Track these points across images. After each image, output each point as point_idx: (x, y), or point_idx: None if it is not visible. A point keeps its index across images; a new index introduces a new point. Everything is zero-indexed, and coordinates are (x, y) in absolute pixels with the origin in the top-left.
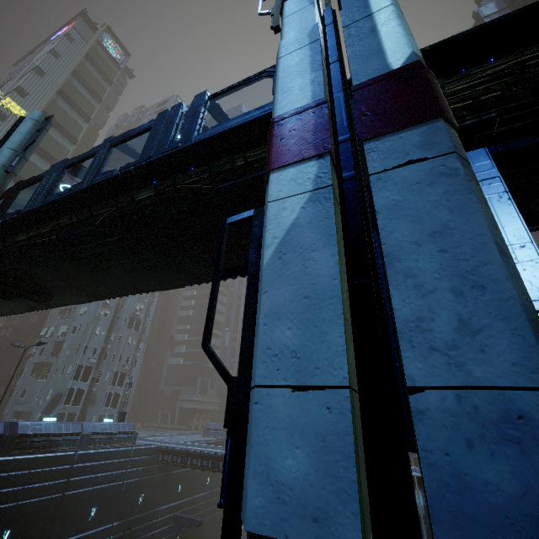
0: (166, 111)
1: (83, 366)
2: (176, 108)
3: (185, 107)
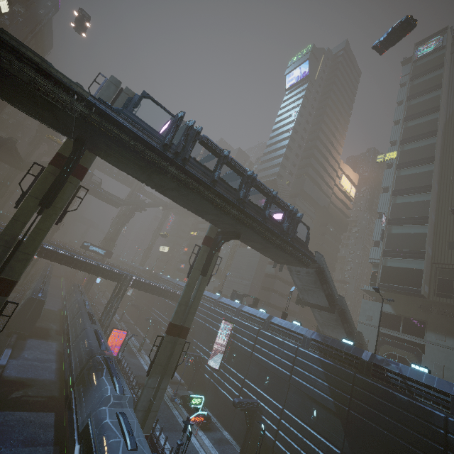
0: None
1: None
2: None
3: None
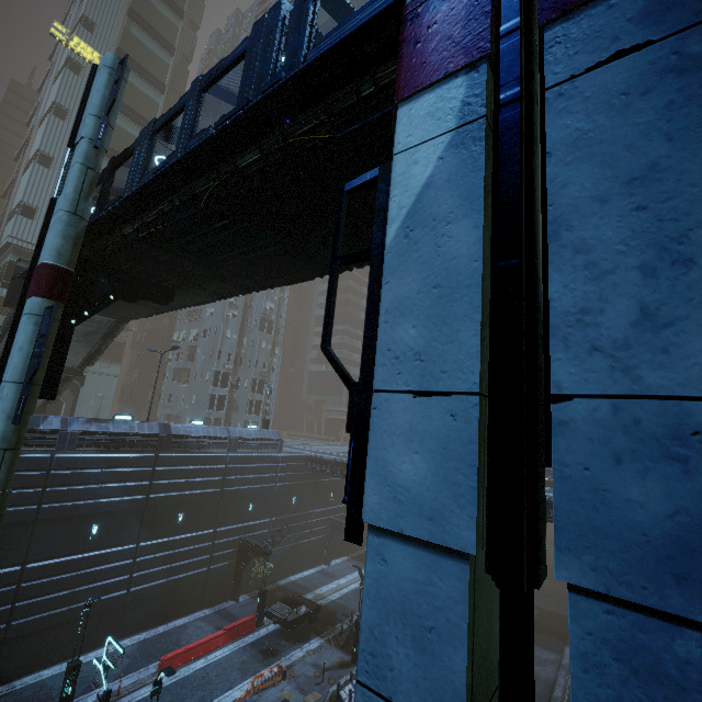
0: (262, 19)
1: (220, 372)
2: (275, 10)
3: (288, 5)
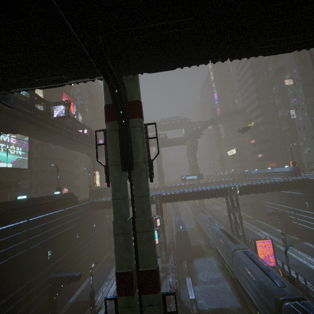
0: None
1: None
2: None
3: None
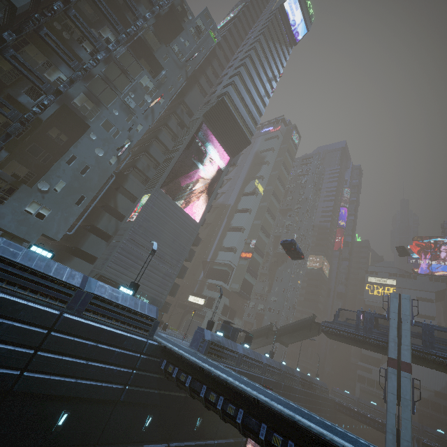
0: None
1: None
2: None
3: None
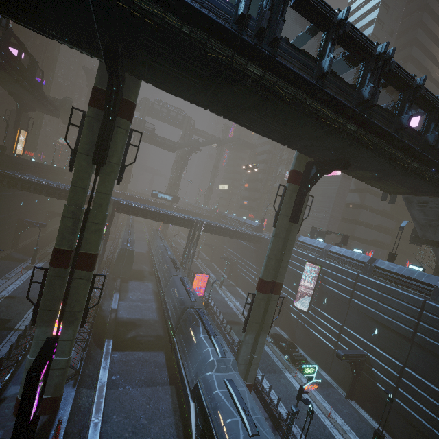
0: None
1: None
2: None
3: None
